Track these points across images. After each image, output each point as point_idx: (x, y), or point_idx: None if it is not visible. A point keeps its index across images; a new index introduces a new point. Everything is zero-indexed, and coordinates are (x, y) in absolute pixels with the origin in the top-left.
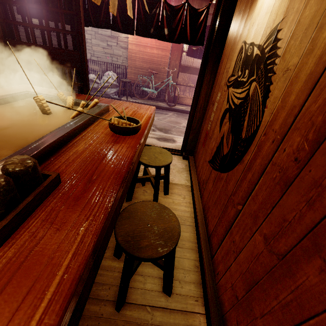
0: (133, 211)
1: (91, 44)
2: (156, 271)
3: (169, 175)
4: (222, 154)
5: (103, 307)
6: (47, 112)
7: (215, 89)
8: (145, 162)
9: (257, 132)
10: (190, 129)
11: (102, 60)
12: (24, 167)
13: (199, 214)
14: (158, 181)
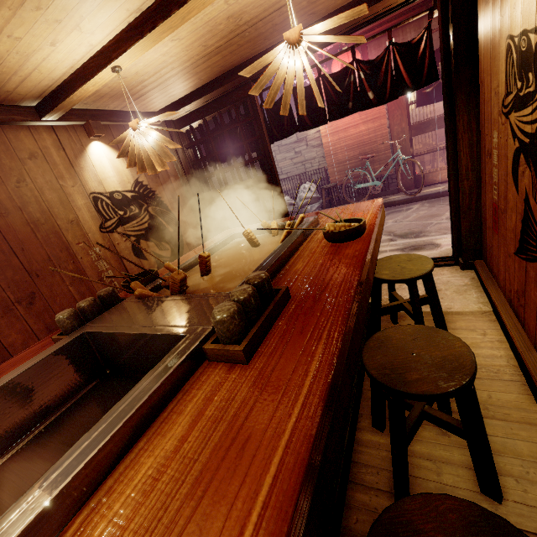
0: (383, 339)
1: (276, 161)
2: (456, 456)
3: (437, 295)
4: (535, 227)
5: (375, 499)
6: (256, 245)
7: (485, 131)
8: (386, 278)
9: None
10: (459, 213)
11: (293, 174)
12: (262, 279)
13: (528, 355)
14: (418, 304)
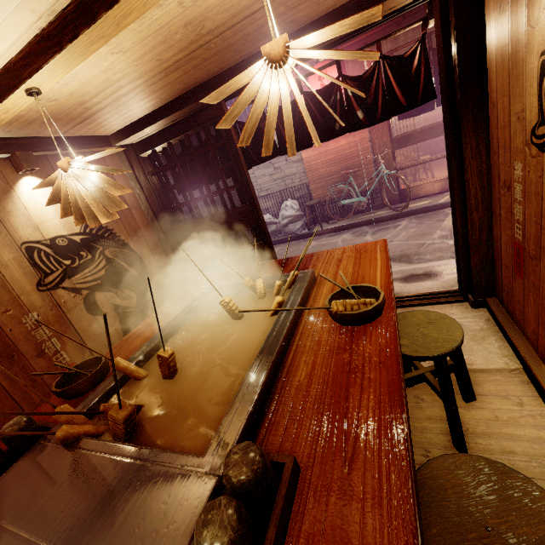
0: (432, 485)
1: (255, 178)
2: None
3: (463, 361)
4: None
5: None
6: (238, 317)
7: (500, 159)
8: (407, 353)
9: None
10: (468, 247)
11: (273, 191)
12: (252, 473)
13: None
14: (448, 384)
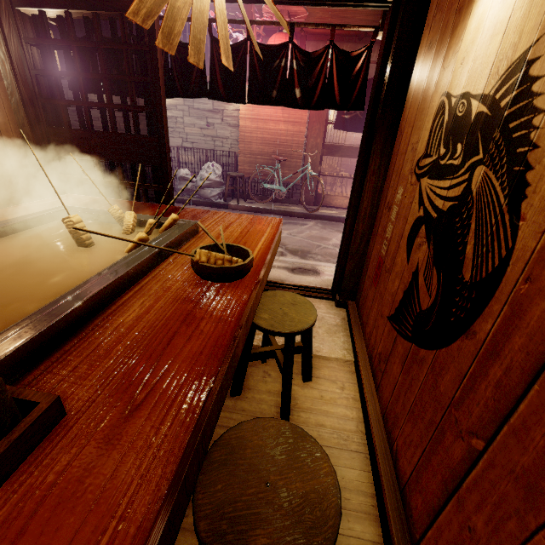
0: (235, 444)
1: (183, 124)
2: None
3: (311, 345)
4: (417, 307)
5: None
6: (85, 244)
7: (392, 182)
8: (264, 325)
9: (504, 273)
10: (348, 253)
11: (199, 146)
12: None
13: (377, 427)
14: (290, 361)
